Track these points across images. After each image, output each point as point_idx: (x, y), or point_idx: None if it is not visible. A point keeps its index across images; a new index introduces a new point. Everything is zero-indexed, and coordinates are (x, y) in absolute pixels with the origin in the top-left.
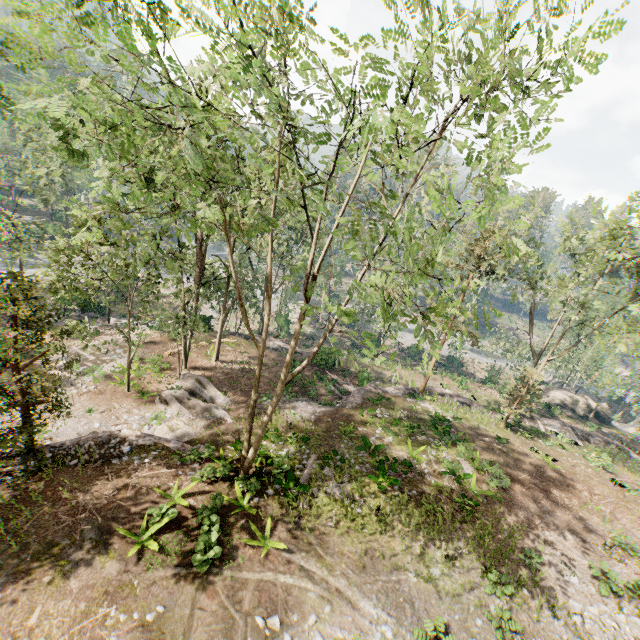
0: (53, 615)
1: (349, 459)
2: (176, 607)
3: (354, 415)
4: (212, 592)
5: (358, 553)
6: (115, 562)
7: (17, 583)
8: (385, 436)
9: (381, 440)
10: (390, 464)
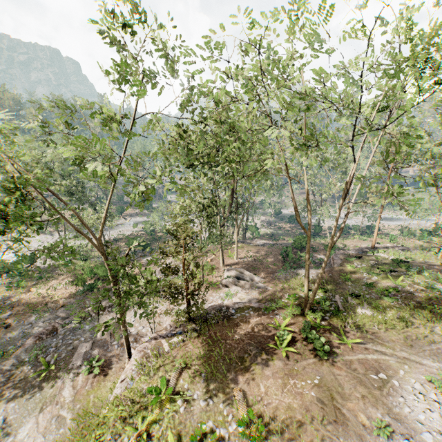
0: (270, 386)
1: (359, 293)
2: (325, 376)
3: (343, 269)
4: (337, 367)
5: (401, 339)
6: (278, 361)
7: (241, 376)
8: (371, 277)
9: (370, 279)
10: (388, 290)
